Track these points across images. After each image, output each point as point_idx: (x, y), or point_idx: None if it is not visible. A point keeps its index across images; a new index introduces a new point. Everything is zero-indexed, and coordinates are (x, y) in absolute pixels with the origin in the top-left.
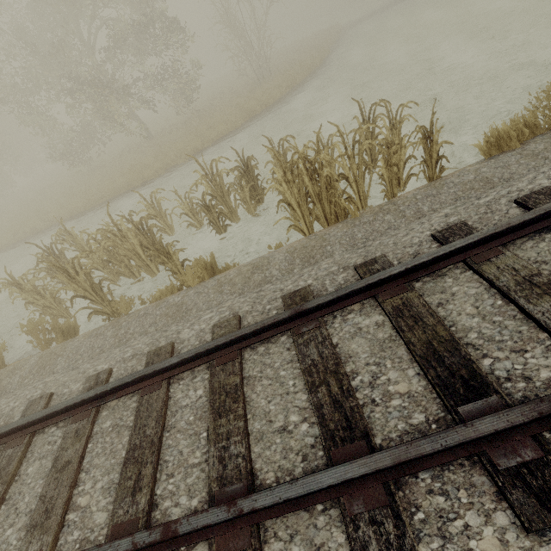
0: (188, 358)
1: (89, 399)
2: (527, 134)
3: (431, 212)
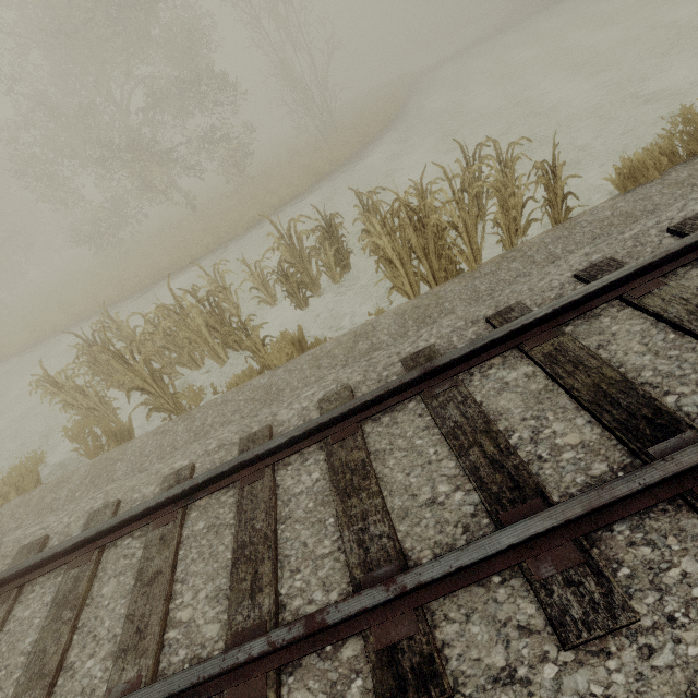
0: (297, 436)
1: (175, 496)
2: (665, 163)
3: (567, 254)
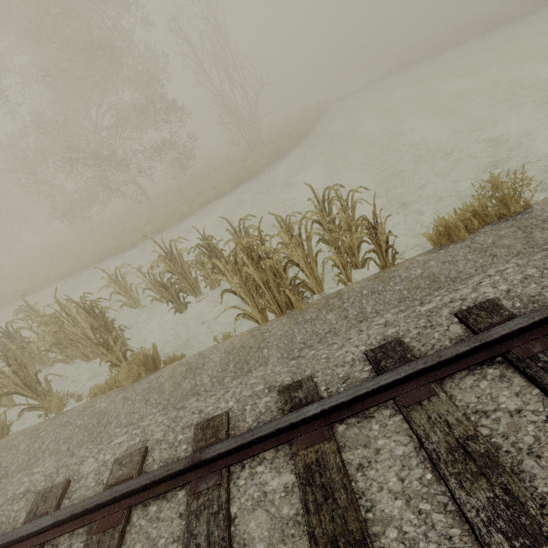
0: (62, 520)
1: None
2: (476, 224)
3: (374, 314)
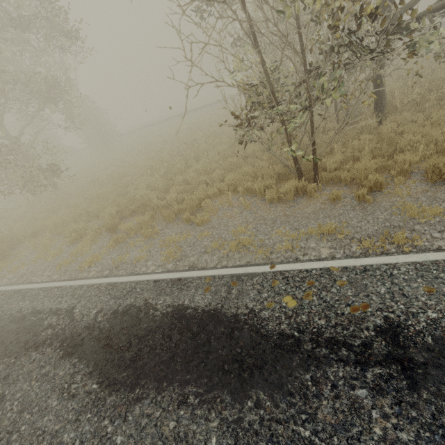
0: None
1: None
2: None
3: None
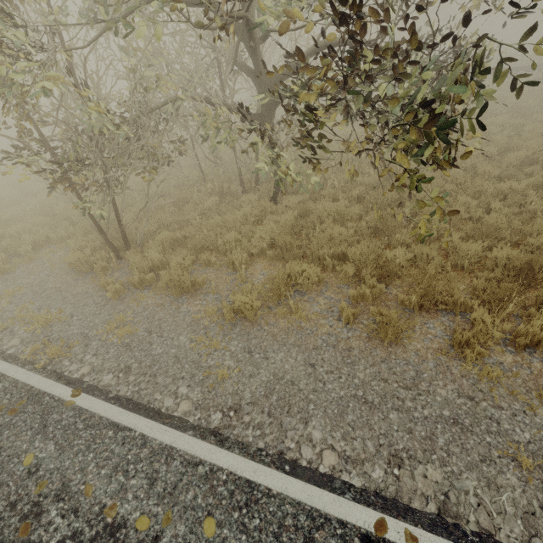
0: None
1: None
2: None
3: None
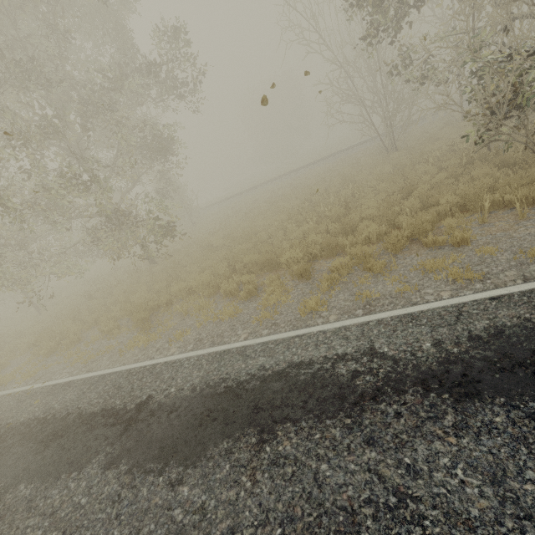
0: None
1: None
2: None
3: None
